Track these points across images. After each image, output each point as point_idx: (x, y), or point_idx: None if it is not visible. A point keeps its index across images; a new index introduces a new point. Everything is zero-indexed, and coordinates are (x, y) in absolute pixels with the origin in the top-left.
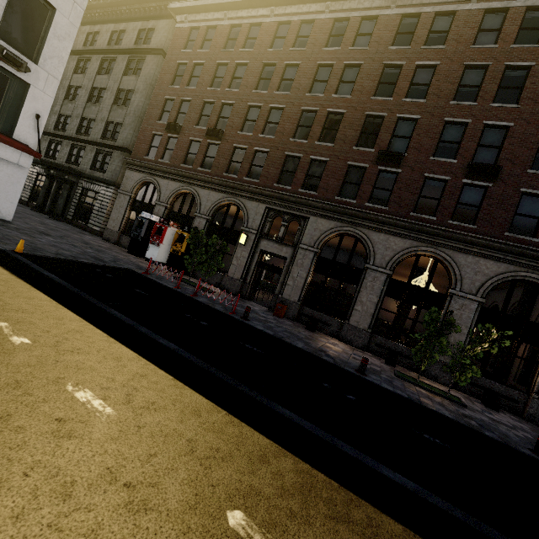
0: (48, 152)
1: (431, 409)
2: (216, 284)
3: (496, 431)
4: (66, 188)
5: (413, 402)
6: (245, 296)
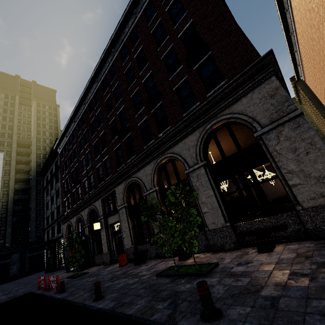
0: (48, 237)
1: (114, 314)
2: (103, 262)
3: (189, 301)
4: (51, 252)
5: (105, 314)
6: (115, 261)
